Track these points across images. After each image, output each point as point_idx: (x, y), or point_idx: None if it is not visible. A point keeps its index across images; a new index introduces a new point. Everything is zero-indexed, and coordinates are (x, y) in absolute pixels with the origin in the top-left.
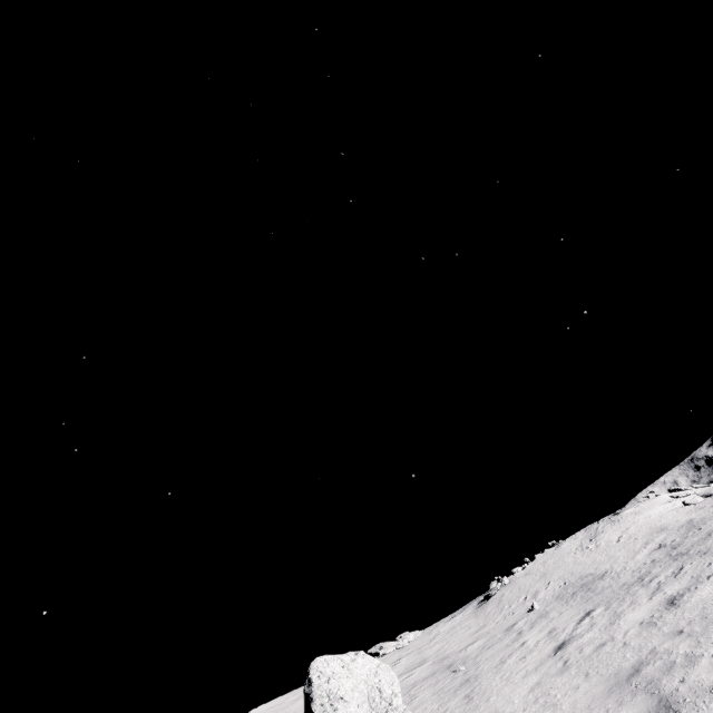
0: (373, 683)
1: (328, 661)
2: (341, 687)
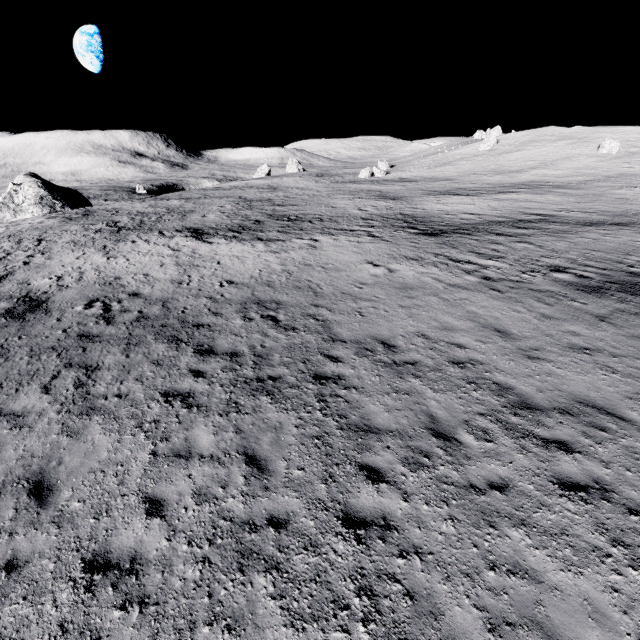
0: (612, 148)
1: (607, 141)
2: (605, 146)
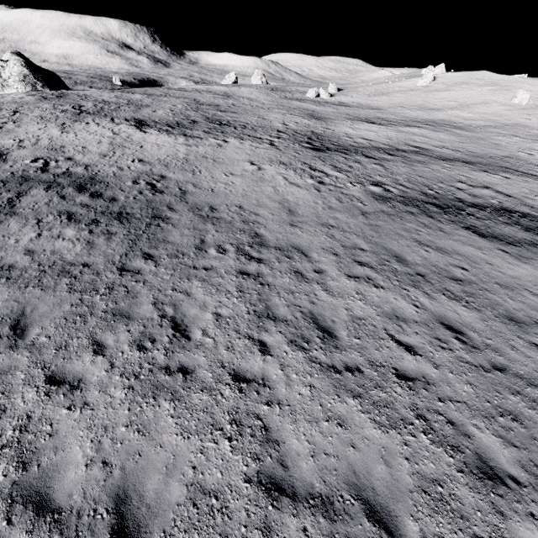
0: (523, 99)
1: (520, 91)
2: (518, 96)
